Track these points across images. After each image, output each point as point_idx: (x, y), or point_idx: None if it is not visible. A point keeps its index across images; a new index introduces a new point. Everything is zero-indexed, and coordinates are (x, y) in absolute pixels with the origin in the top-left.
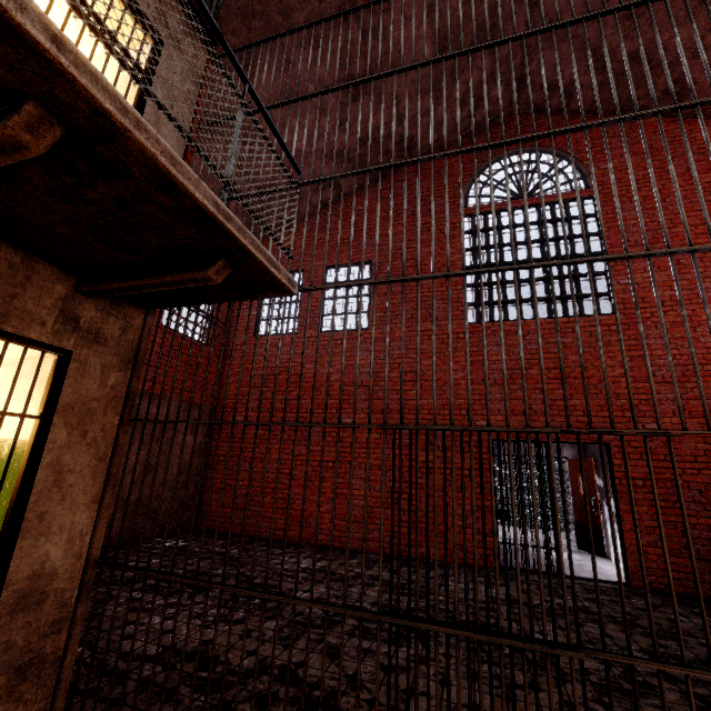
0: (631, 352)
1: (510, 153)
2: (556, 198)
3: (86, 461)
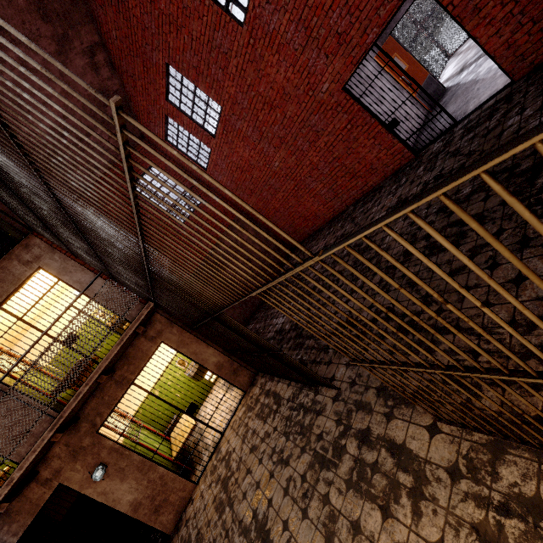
0: None
1: None
2: None
3: (195, 346)
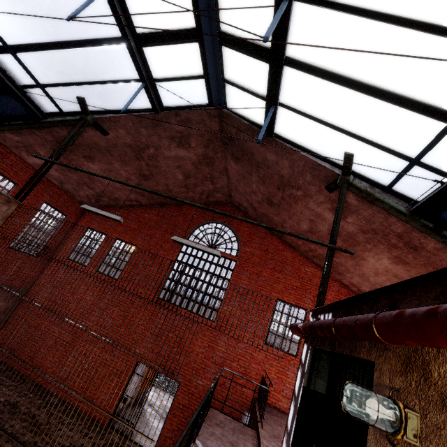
0: (210, 343)
1: (218, 222)
2: (222, 254)
3: None
